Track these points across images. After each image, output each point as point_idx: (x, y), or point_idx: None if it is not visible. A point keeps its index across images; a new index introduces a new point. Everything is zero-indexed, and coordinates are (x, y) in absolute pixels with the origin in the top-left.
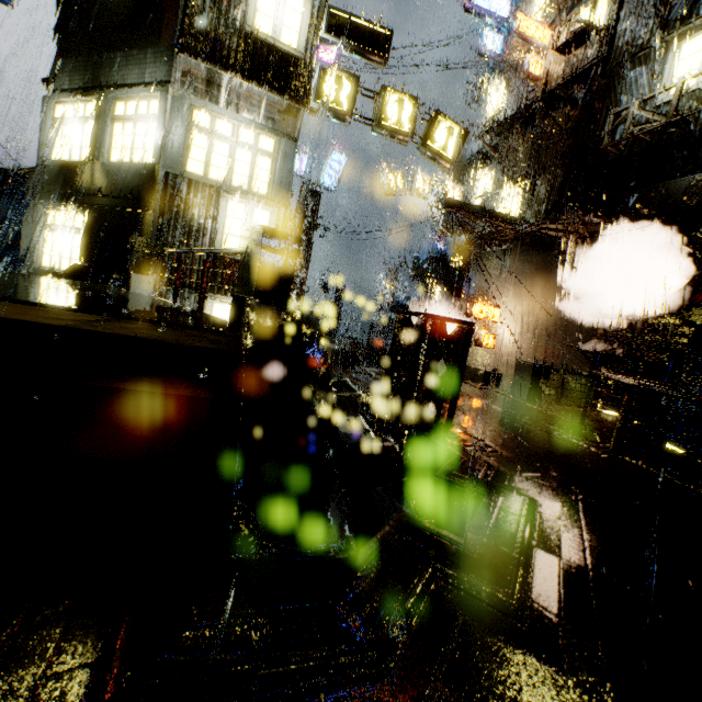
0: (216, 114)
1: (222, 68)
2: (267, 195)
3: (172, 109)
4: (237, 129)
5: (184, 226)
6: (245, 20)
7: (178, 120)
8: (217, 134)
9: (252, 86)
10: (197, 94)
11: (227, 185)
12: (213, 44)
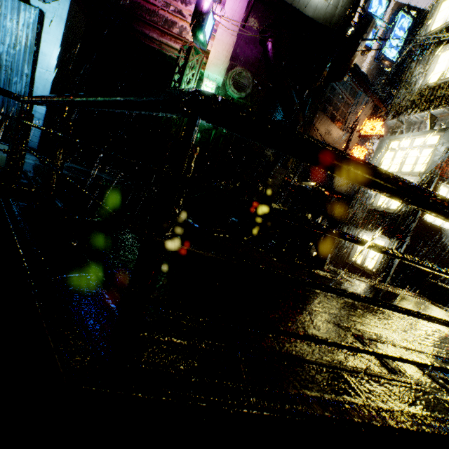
0: (402, 139)
1: (402, 116)
2: (423, 171)
3: (379, 146)
4: (413, 141)
5: (362, 196)
6: (421, 85)
7: (380, 150)
8: (399, 148)
9: (419, 114)
10: (396, 134)
11: (395, 172)
12: (399, 108)
